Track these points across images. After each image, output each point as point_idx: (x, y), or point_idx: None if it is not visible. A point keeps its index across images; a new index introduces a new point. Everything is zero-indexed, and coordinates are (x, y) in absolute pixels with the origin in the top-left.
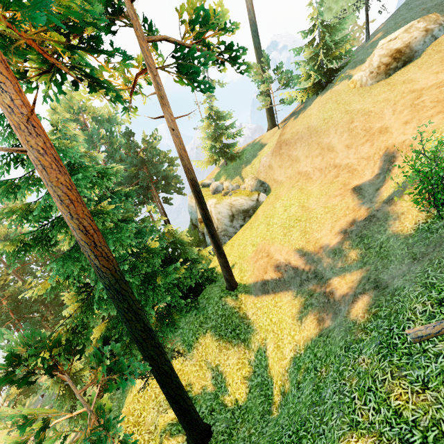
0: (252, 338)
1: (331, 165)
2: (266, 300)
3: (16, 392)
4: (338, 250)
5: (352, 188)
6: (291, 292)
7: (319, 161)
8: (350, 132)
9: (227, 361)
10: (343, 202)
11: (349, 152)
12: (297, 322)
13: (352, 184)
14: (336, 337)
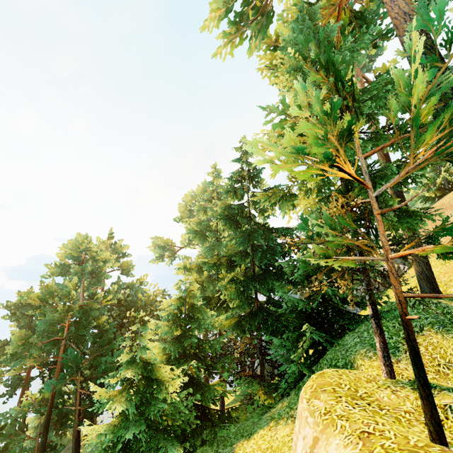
0: None
1: None
2: None
3: None
4: None
5: None
6: None
7: None
8: None
9: None
10: None
11: None
12: None
13: None
14: None
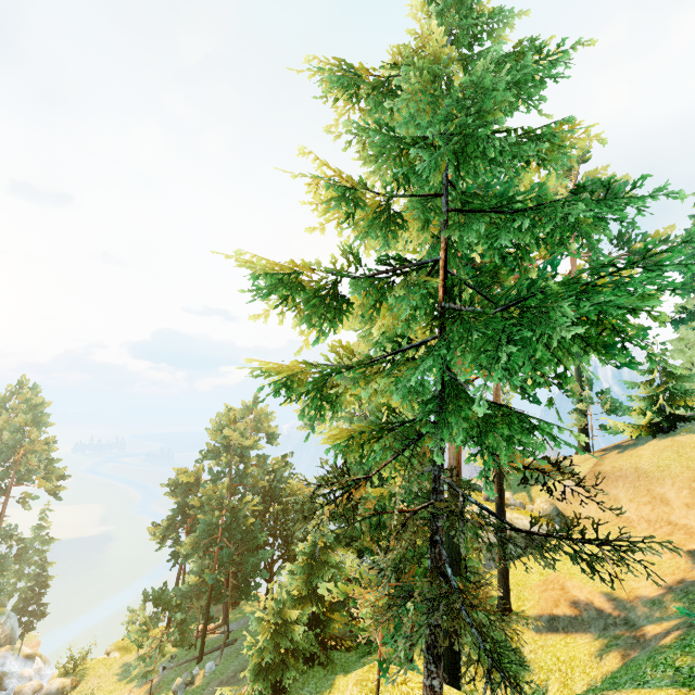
0: (526, 677)
1: (663, 520)
2: (553, 639)
3: (129, 647)
4: (657, 601)
5: (687, 549)
6: (590, 634)
7: (647, 511)
8: (691, 491)
9: (488, 691)
10: (673, 560)
11: (688, 512)
12: (596, 658)
13: (688, 546)
14: (640, 657)
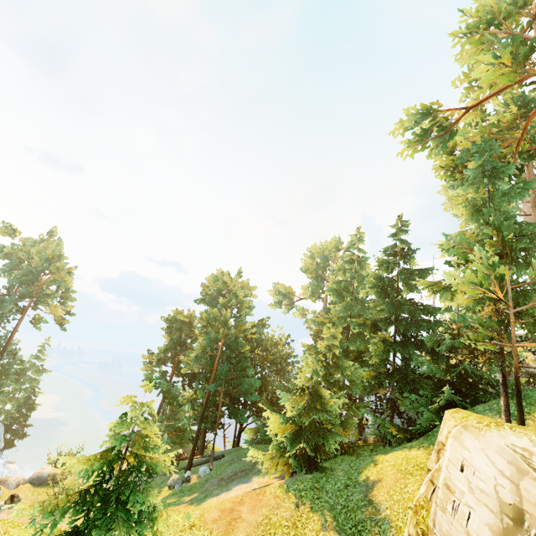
0: None
1: None
2: None
3: None
4: None
5: None
6: None
7: None
8: None
9: None
10: None
11: None
12: None
13: None
14: None
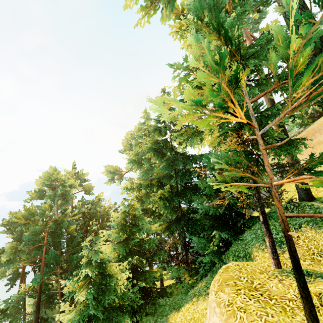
0: None
1: None
2: None
3: None
4: None
5: None
6: None
7: None
8: None
9: None
10: None
11: None
12: None
13: None
14: None
